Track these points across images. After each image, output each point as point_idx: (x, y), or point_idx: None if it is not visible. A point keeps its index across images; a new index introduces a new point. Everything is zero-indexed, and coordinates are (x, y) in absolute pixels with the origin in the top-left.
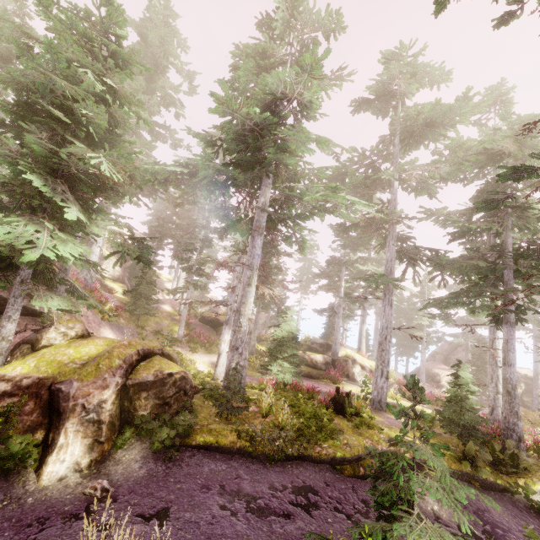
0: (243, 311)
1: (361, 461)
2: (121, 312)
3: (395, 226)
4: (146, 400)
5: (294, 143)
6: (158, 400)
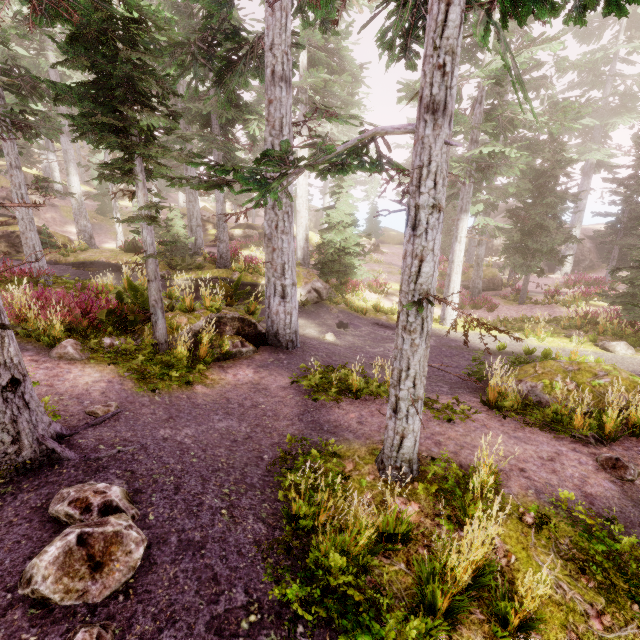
0: (71, 195)
1: (87, 265)
2: (97, 216)
3: (179, 85)
4: (0, 243)
5: (18, 47)
6: (9, 244)
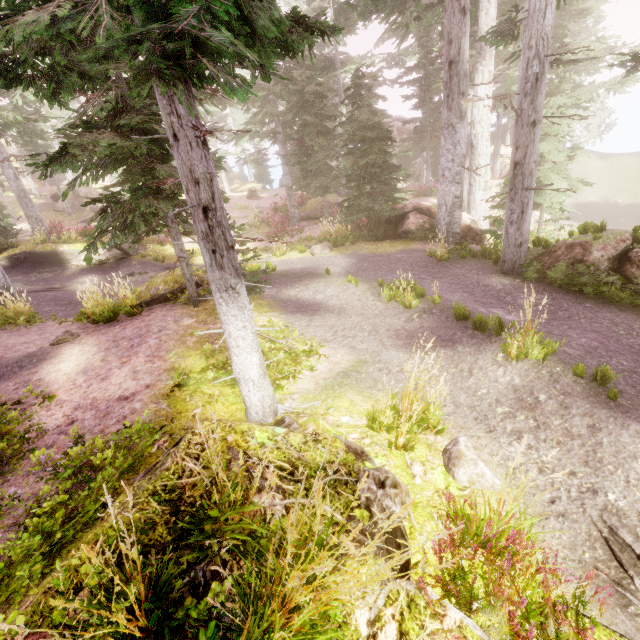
0: None
1: None
2: None
3: None
4: None
5: None
6: None
